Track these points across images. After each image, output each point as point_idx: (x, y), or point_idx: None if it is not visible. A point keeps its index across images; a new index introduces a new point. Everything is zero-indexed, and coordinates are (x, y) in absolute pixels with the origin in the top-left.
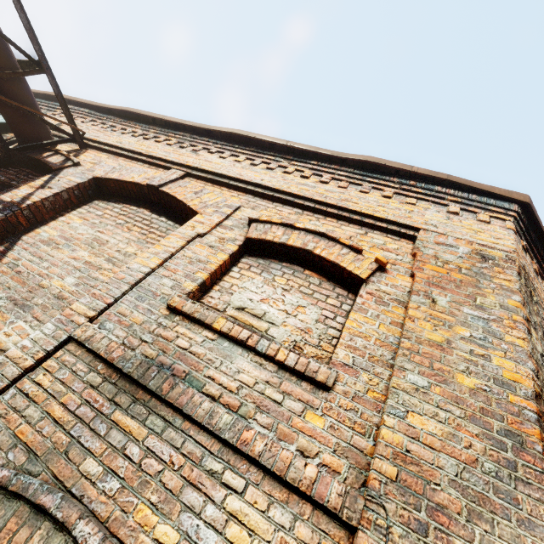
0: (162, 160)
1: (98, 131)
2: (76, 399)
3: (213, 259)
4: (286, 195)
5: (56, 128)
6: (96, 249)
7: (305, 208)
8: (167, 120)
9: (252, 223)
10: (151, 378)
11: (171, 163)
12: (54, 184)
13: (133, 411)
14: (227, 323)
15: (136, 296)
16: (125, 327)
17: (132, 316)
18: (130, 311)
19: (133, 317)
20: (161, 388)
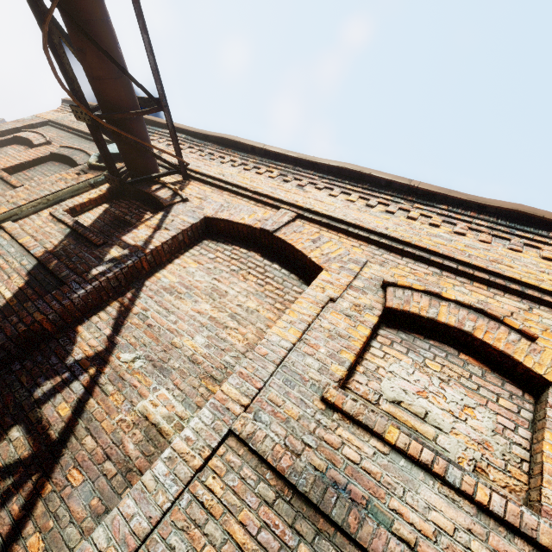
0: (270, 197)
1: (197, 159)
2: (253, 519)
3: (355, 334)
4: (419, 249)
5: (165, 162)
6: (217, 301)
7: (444, 268)
8: (268, 149)
9: (387, 286)
10: (332, 505)
11: (279, 202)
12: (170, 225)
13: (320, 548)
14: (401, 435)
15: (283, 379)
16: (282, 422)
17: (285, 407)
18: (282, 399)
19: (286, 408)
20: (348, 523)
